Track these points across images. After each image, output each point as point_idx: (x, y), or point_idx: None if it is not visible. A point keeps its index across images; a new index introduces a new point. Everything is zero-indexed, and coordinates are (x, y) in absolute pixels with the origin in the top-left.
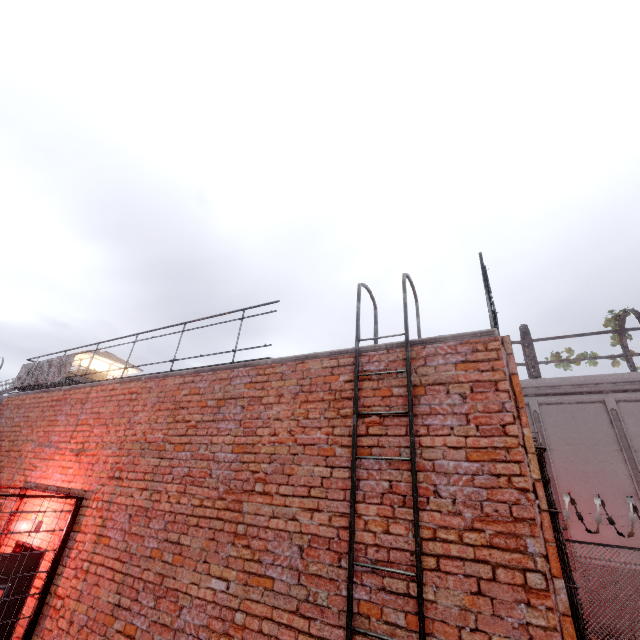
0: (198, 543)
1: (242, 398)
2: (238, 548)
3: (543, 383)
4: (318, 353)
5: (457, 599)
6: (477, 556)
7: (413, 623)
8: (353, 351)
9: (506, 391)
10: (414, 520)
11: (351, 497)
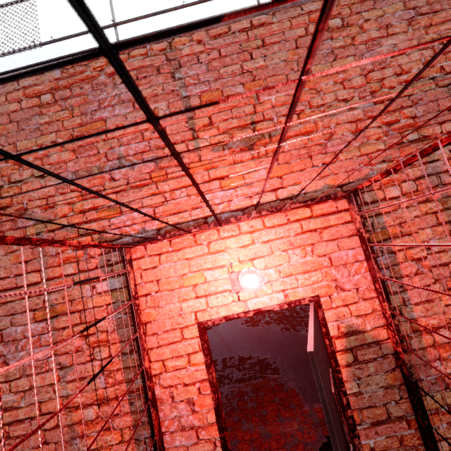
0: None
1: None
2: None
3: None
4: None
5: None
6: None
7: None
8: None
9: None
10: None
11: None
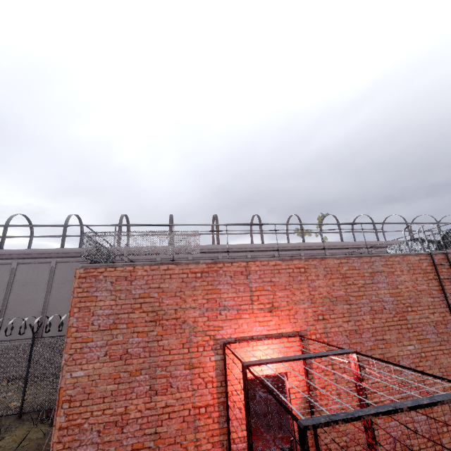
0: (393, 336)
1: (383, 272)
2: (411, 333)
3: (307, 245)
4: (410, 253)
5: None
6: None
7: None
8: (424, 254)
9: None
10: None
11: (449, 306)
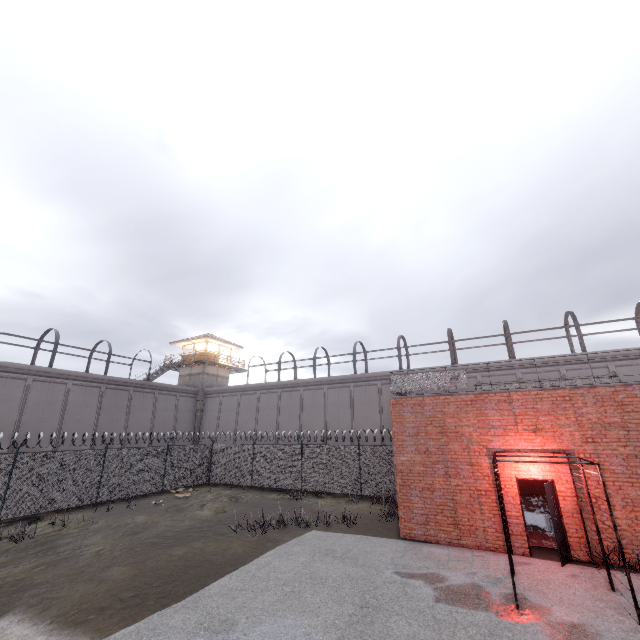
0: None
1: None
2: None
3: None
4: None
5: None
6: None
7: None
8: None
9: None
10: None
11: None
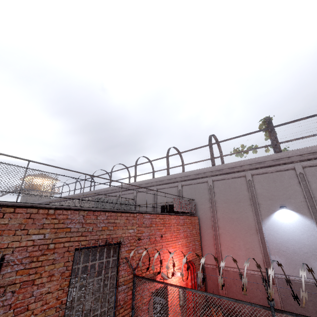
0: None
1: None
2: None
3: (214, 169)
4: None
5: None
6: None
7: None
8: None
9: None
10: None
11: None
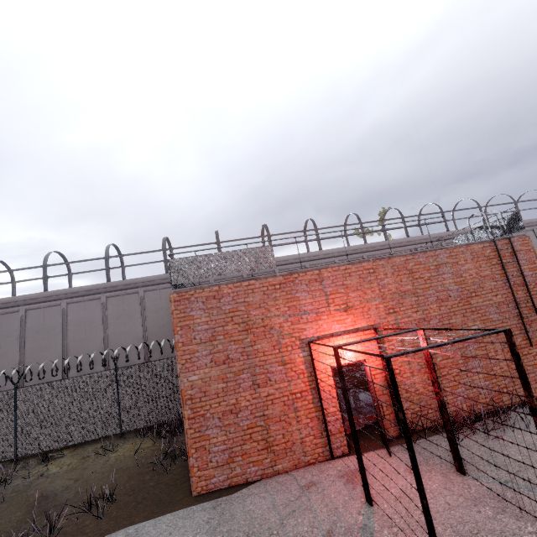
0: (458, 320)
1: (448, 263)
2: (475, 315)
3: (369, 246)
4: (474, 242)
5: (535, 303)
6: (536, 293)
7: (529, 312)
8: (487, 241)
9: (532, 252)
10: (528, 288)
11: (511, 287)
